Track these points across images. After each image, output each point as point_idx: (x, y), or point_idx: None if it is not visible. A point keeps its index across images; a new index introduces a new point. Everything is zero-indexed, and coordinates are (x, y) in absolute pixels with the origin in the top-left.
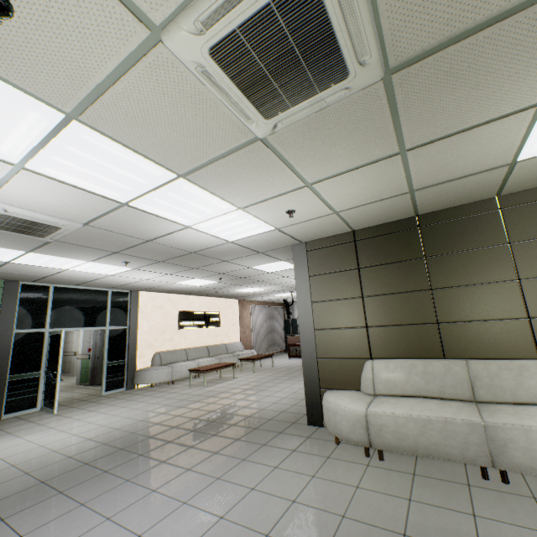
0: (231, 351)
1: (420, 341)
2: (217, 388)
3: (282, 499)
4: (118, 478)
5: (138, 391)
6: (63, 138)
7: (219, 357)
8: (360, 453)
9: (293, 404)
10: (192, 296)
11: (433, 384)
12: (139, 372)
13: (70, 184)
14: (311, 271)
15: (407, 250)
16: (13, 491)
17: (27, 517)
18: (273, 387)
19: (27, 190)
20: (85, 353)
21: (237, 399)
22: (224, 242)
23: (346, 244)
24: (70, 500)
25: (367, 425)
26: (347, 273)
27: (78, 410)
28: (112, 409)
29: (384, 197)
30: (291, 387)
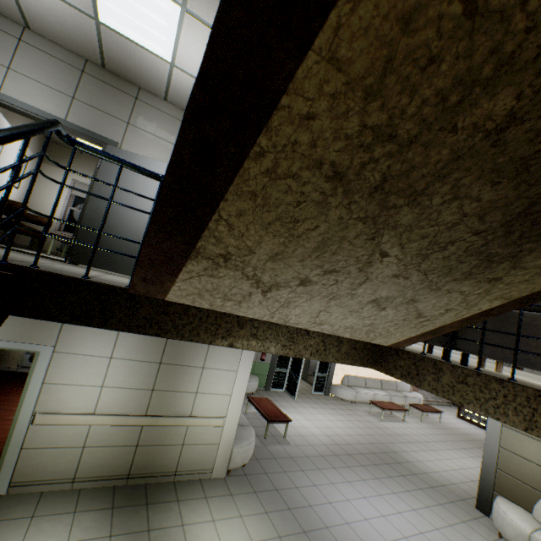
0: (399, 389)
1: None
2: (392, 426)
3: None
4: (357, 475)
5: (333, 400)
6: None
7: (390, 394)
8: None
9: (462, 480)
10: None
11: None
12: (334, 386)
13: None
14: None
15: None
16: (312, 453)
17: (328, 473)
18: (442, 451)
19: None
20: None
21: (411, 449)
22: None
23: None
24: (341, 475)
25: None
26: None
27: (305, 403)
28: (326, 413)
29: None
30: (460, 460)
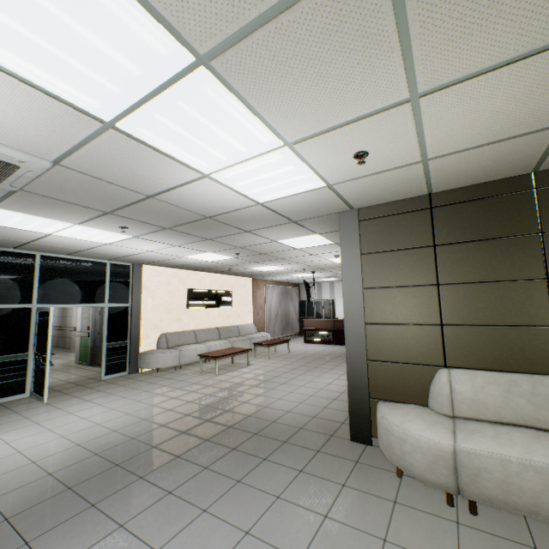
0: (243, 334)
1: (524, 350)
2: (231, 377)
3: None
4: (108, 521)
5: (142, 376)
6: None
7: (231, 341)
8: (437, 498)
9: (323, 405)
10: (202, 273)
11: (547, 412)
12: (143, 355)
13: (4, 69)
14: (364, 247)
15: (513, 222)
16: None
17: None
18: (295, 380)
19: None
20: (84, 331)
21: (255, 395)
22: (251, 204)
23: (417, 212)
24: None
25: (455, 466)
26: (417, 251)
27: (72, 399)
28: (111, 400)
29: (515, 134)
30: (316, 381)
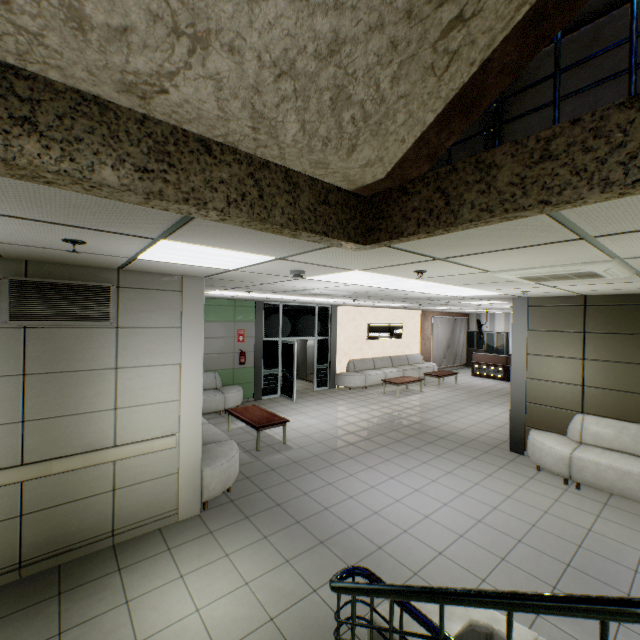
0: (411, 363)
1: (638, 409)
2: (410, 400)
3: (499, 494)
4: (380, 457)
5: (341, 391)
6: (395, 281)
7: (402, 369)
8: (559, 481)
9: (490, 429)
10: (378, 309)
11: None
12: (339, 375)
13: (372, 286)
14: (530, 326)
15: None
16: (322, 451)
17: (344, 466)
18: (465, 409)
19: (344, 287)
20: None
21: (434, 416)
22: (448, 296)
23: (573, 307)
24: (361, 463)
25: (570, 464)
26: (570, 334)
27: (308, 402)
28: (334, 406)
29: (626, 288)
30: (484, 412)
